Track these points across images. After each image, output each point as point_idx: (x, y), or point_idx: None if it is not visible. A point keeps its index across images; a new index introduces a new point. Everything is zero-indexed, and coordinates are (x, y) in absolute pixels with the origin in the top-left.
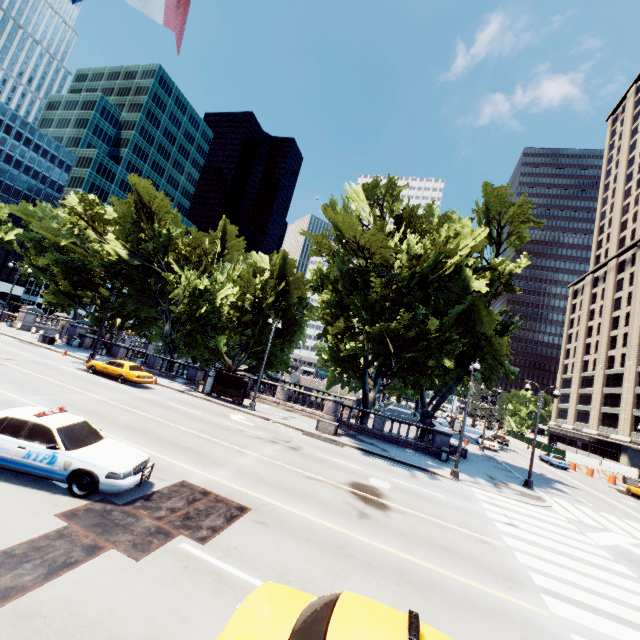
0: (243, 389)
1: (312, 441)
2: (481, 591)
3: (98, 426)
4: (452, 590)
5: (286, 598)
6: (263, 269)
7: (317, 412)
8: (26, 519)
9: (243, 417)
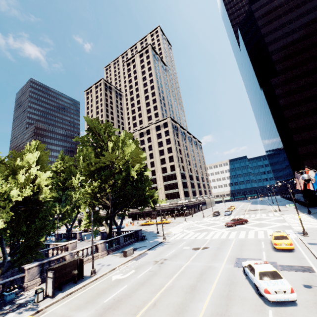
0: (81, 266)
1: (147, 258)
2: (235, 241)
3: (203, 298)
4: (239, 243)
5: (277, 241)
6: (19, 167)
7: (96, 254)
8: (286, 274)
9: (118, 275)
